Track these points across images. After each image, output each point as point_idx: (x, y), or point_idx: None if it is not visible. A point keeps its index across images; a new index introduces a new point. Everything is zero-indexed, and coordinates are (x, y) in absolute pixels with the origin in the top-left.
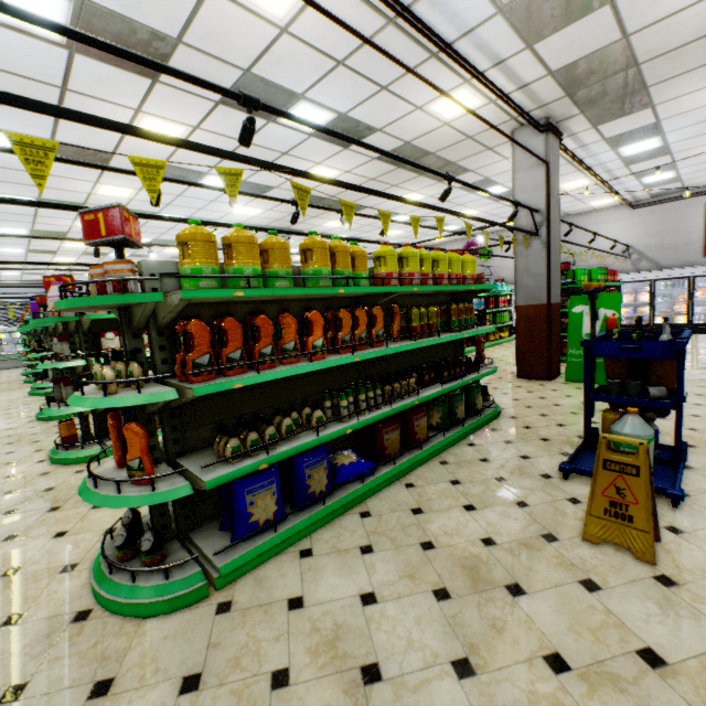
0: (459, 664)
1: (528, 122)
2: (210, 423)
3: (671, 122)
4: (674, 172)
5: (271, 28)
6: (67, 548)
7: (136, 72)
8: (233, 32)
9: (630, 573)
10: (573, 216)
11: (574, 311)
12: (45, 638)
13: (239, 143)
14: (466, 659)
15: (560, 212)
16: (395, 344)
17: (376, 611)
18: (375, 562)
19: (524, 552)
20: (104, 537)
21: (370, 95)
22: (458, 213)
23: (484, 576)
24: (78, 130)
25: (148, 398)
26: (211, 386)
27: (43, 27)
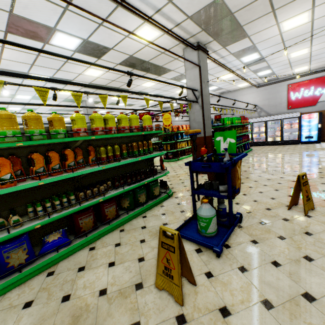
0: None
1: (186, 44)
2: None
3: (260, 45)
4: (271, 70)
5: None
6: None
7: None
8: None
9: (165, 314)
10: (232, 92)
11: (216, 139)
12: None
13: None
14: None
15: (225, 90)
16: (85, 169)
17: None
18: (24, 316)
19: (117, 299)
20: None
21: (95, 28)
22: (138, 93)
23: (80, 324)
24: None
25: None
26: None
27: None
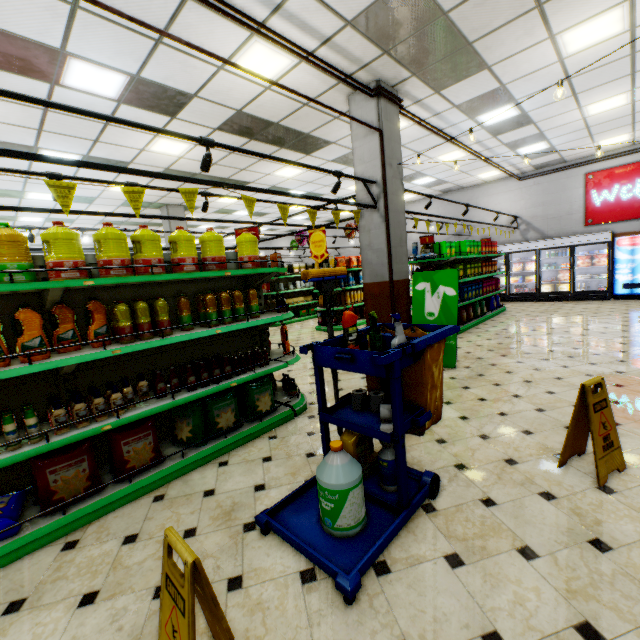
0: None
1: (350, 85)
2: None
3: (518, 87)
4: (546, 143)
5: None
6: None
7: None
8: None
9: None
10: (467, 189)
11: (417, 288)
12: None
13: None
14: None
15: (453, 185)
16: (69, 355)
17: None
18: None
19: None
20: None
21: (148, 50)
22: (227, 184)
23: None
24: None
25: None
26: None
27: None
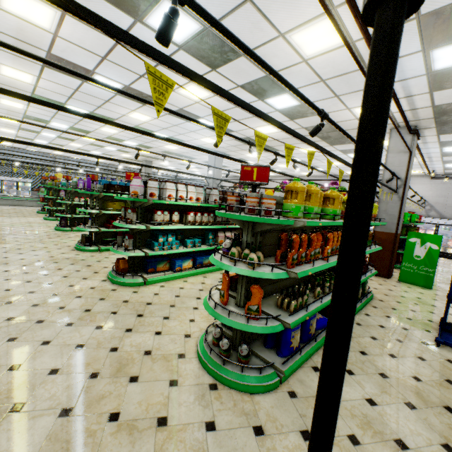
0: (445, 446)
1: (407, 128)
2: (264, 285)
3: None
4: None
5: (299, 58)
6: (170, 343)
7: (206, 64)
8: (276, 56)
9: None
10: None
11: (410, 240)
12: (202, 396)
13: (310, 135)
14: (447, 444)
15: None
16: None
17: (380, 410)
18: (360, 380)
19: (441, 388)
20: (208, 342)
21: (326, 98)
22: None
23: (427, 399)
24: (147, 84)
25: (277, 275)
26: (302, 272)
27: (275, 76)
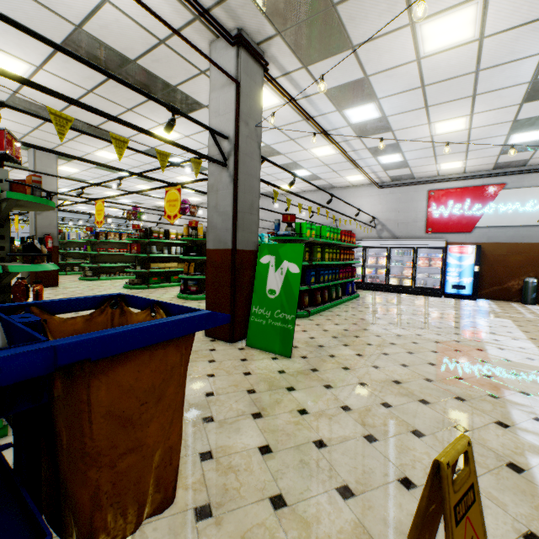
0: None
1: (201, 15)
2: None
3: (380, 83)
4: (401, 155)
5: None
6: None
7: None
8: None
9: None
10: (338, 189)
11: (262, 261)
12: None
13: None
14: None
15: (326, 182)
16: None
17: None
18: None
19: None
20: None
21: None
22: None
23: None
24: None
25: None
26: None
27: None
